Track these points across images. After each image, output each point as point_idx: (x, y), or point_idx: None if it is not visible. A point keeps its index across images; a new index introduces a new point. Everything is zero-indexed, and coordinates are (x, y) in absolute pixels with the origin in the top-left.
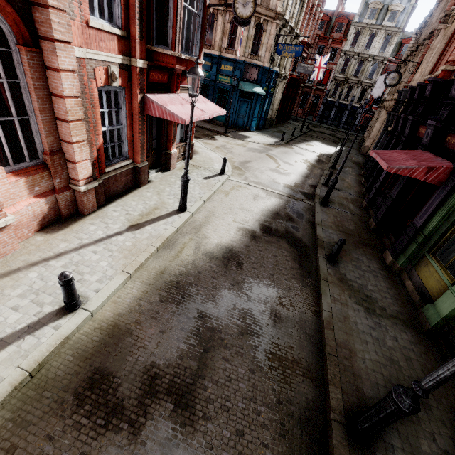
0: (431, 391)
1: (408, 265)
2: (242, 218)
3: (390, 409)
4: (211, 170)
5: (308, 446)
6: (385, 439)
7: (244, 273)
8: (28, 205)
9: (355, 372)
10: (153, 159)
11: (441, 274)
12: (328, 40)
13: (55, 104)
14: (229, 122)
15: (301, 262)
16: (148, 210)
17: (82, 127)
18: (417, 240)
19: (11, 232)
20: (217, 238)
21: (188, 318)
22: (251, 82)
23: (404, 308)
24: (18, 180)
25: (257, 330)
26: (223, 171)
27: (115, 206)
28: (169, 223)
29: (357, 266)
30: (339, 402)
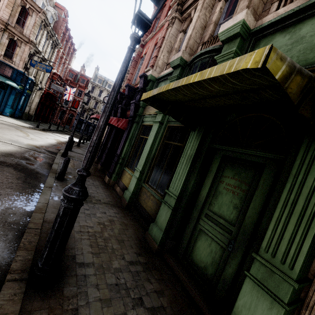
0: (88, 165)
1: (117, 179)
2: None
3: (62, 209)
4: None
5: None
6: (79, 273)
7: None
8: None
9: None
10: None
11: (130, 173)
12: (76, 84)
13: None
14: None
15: (26, 180)
16: None
17: None
18: (119, 162)
19: None
20: None
21: None
22: (4, 76)
23: (114, 199)
24: None
25: None
26: None
27: None
28: None
29: None
30: (26, 262)
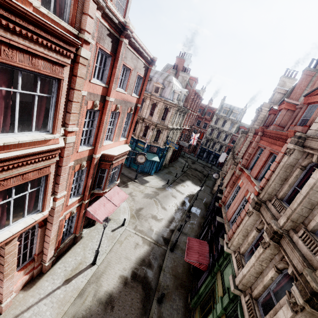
0: None
1: (194, 307)
2: (124, 267)
3: None
4: (117, 222)
5: None
6: None
7: (113, 314)
8: (21, 280)
9: None
10: (87, 222)
11: None
12: (203, 118)
13: (46, 237)
14: (139, 170)
15: (144, 303)
16: (76, 265)
17: (54, 241)
18: (197, 295)
19: (11, 299)
20: (107, 286)
21: None
22: (153, 153)
23: None
24: (21, 272)
25: None
26: (123, 224)
27: (60, 263)
28: (85, 276)
29: (171, 306)
30: None
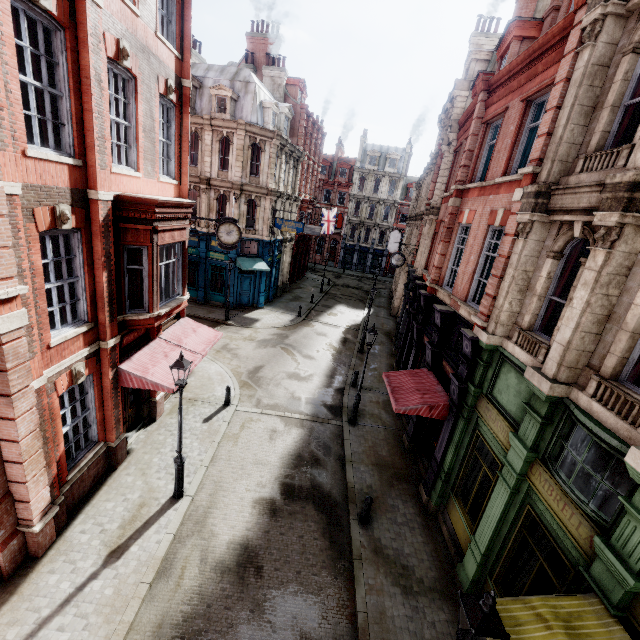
0: None
1: (441, 504)
2: (258, 481)
3: None
4: (212, 401)
5: None
6: None
7: (265, 584)
8: None
9: None
10: (132, 416)
11: (463, 522)
12: (334, 184)
13: (4, 448)
14: (231, 302)
15: (331, 536)
16: (132, 513)
17: (40, 456)
18: (441, 476)
19: None
20: (229, 531)
21: None
22: (251, 257)
23: (442, 569)
24: None
25: None
26: (228, 402)
27: (83, 522)
28: (163, 528)
29: (392, 520)
30: None
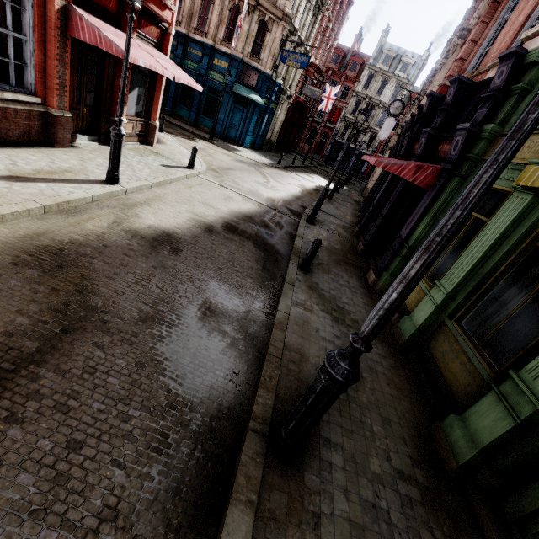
0: (372, 337)
1: (390, 283)
2: (201, 211)
3: (320, 386)
4: (176, 161)
5: (199, 467)
6: (323, 456)
7: (179, 259)
8: None
9: (302, 377)
10: (88, 122)
11: (421, 283)
12: (342, 76)
13: None
14: (219, 130)
15: (265, 265)
16: (54, 170)
17: None
18: (402, 253)
19: None
20: (155, 220)
21: (56, 289)
22: (248, 88)
23: None
24: None
25: (172, 319)
26: (192, 164)
27: None
28: (82, 189)
29: (334, 280)
30: (267, 409)
